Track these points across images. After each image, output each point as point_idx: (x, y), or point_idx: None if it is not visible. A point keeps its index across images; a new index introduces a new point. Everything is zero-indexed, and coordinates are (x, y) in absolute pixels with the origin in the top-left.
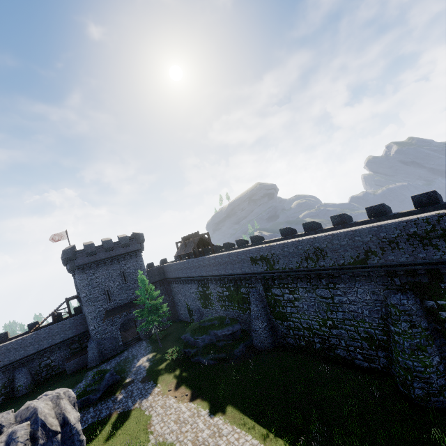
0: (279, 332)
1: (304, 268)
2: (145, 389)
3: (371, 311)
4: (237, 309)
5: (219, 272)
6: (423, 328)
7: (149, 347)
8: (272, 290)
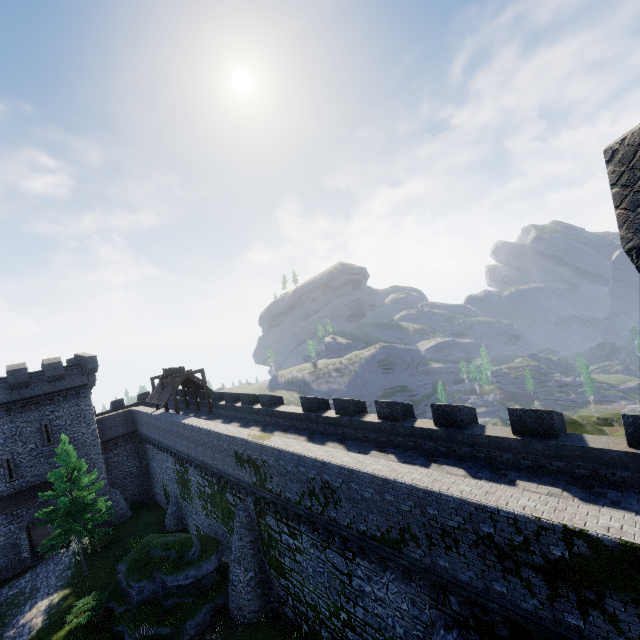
0: (274, 589)
1: (307, 509)
2: None
3: (407, 632)
4: (221, 523)
5: (196, 454)
6: None
7: (69, 570)
8: (266, 518)
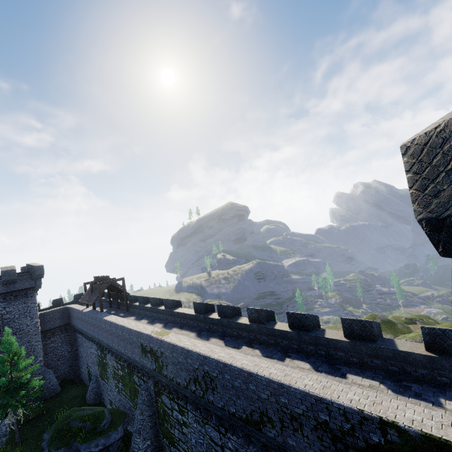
0: None
1: (192, 393)
2: None
3: None
4: (129, 399)
5: (113, 344)
6: None
7: (4, 438)
8: (162, 397)
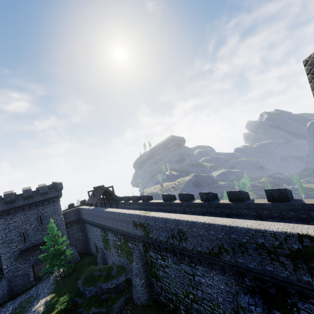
0: (154, 288)
1: (171, 244)
2: None
3: (224, 299)
4: (126, 258)
5: (112, 225)
6: None
7: (53, 285)
8: (149, 252)
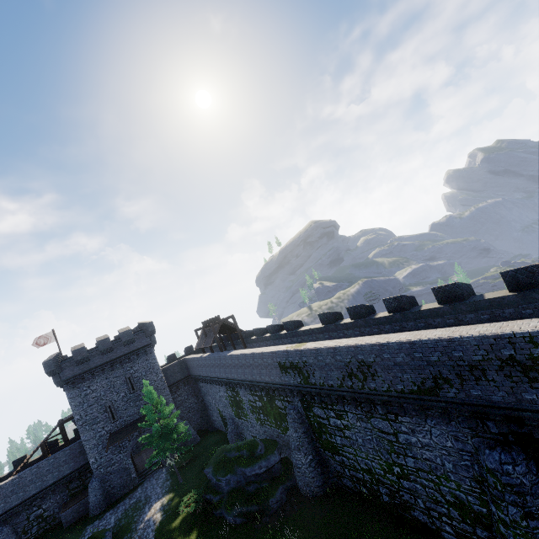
0: (330, 467)
1: (349, 388)
2: None
3: (456, 465)
4: (275, 427)
5: (245, 376)
6: None
7: (168, 481)
8: (313, 410)
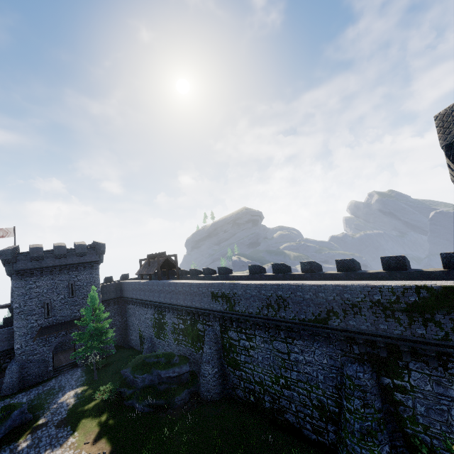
0: (229, 380)
1: (264, 316)
2: (57, 438)
3: (326, 376)
4: (190, 346)
5: (177, 301)
6: (376, 409)
7: (82, 377)
8: (228, 333)
